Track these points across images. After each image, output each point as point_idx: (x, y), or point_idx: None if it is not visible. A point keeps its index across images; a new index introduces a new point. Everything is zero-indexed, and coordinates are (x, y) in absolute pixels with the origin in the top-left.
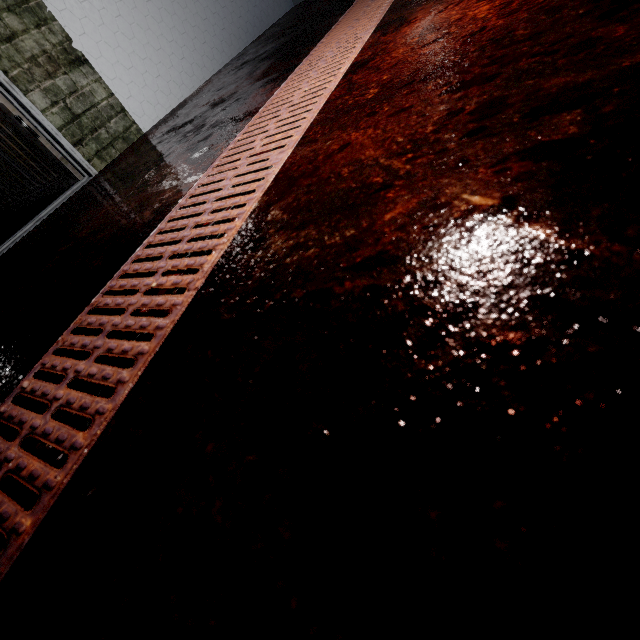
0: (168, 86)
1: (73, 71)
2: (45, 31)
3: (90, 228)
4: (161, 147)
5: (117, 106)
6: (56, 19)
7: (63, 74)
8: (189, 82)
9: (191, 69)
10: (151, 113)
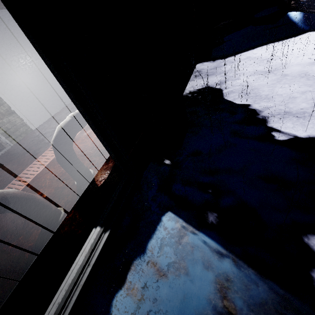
0: (45, 113)
1: (10, 116)
2: (2, 107)
3: (0, 174)
4: (31, 144)
5: (24, 123)
6: (6, 103)
7: (6, 118)
8: (54, 111)
9: (55, 106)
10: (37, 123)
